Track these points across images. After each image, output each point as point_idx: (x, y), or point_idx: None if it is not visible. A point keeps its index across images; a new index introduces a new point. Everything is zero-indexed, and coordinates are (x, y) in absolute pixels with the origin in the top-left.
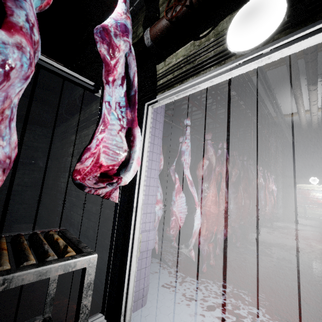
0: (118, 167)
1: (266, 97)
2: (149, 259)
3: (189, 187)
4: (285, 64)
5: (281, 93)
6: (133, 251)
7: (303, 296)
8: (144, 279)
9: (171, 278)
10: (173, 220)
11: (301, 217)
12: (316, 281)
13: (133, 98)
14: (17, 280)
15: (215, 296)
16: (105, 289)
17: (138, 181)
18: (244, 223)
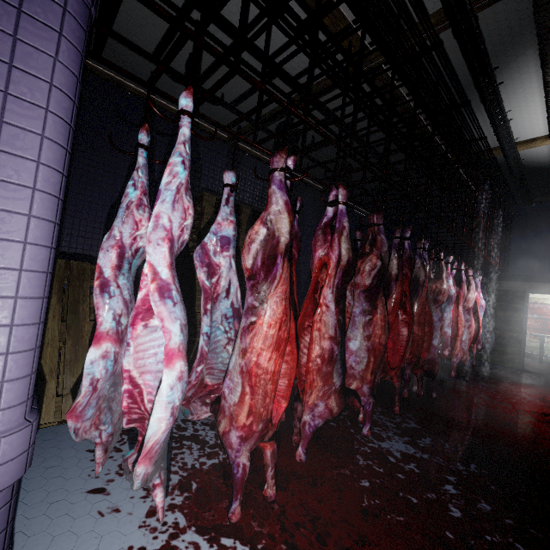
0: None
1: (478, 95)
2: None
3: (153, 301)
4: None
5: (513, 84)
6: None
7: None
8: None
9: (139, 536)
10: (123, 394)
11: (532, 356)
12: None
13: None
14: None
15: None
16: None
17: None
18: (392, 378)
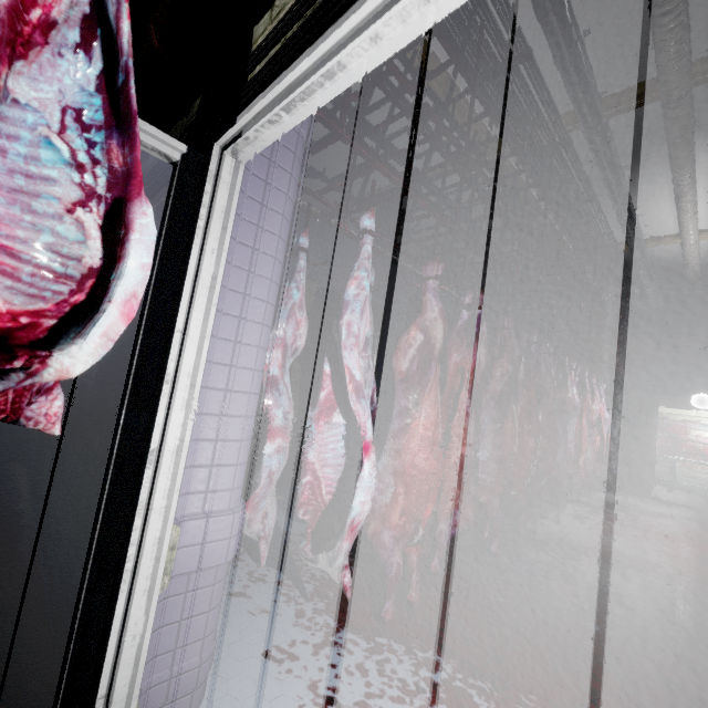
0: (56, 323)
1: (605, 190)
2: (214, 591)
3: (351, 400)
4: (658, 97)
5: (643, 182)
6: (135, 579)
7: (639, 707)
8: (192, 646)
9: (298, 633)
10: (305, 485)
11: (662, 482)
12: (681, 662)
13: (123, 98)
14: None
15: (399, 694)
16: (61, 673)
17: (173, 373)
18: (518, 494)
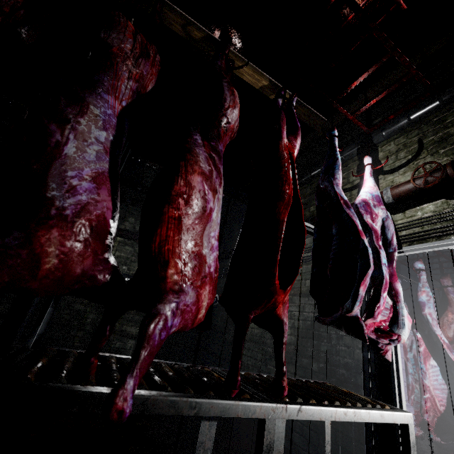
0: (388, 323)
1: None
2: None
3: (448, 353)
4: None
5: None
6: None
7: None
8: None
9: None
10: (426, 399)
11: None
12: None
13: (391, 255)
14: (378, 417)
15: None
16: None
17: None
18: None
